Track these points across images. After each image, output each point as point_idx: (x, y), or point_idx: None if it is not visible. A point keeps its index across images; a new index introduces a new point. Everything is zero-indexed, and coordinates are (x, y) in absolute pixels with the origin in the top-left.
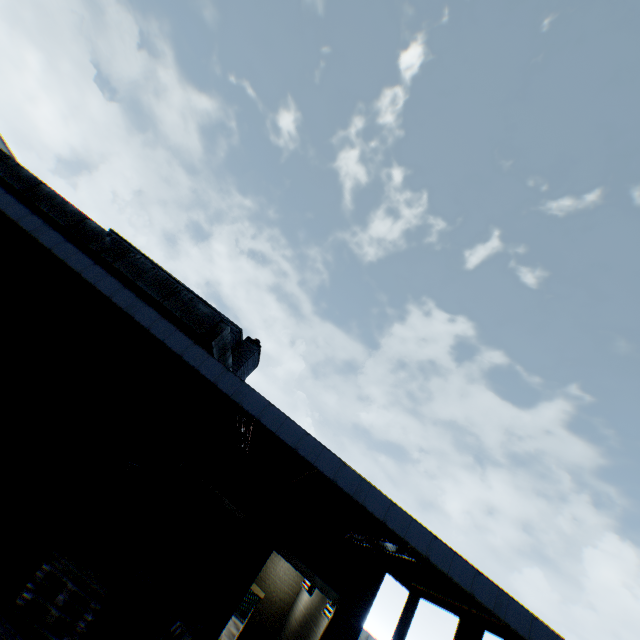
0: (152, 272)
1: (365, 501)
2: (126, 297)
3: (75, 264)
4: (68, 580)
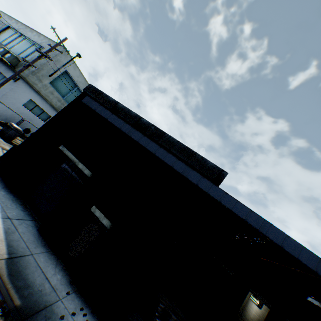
0: (178, 144)
1: None
2: (180, 165)
3: (151, 148)
4: (171, 313)
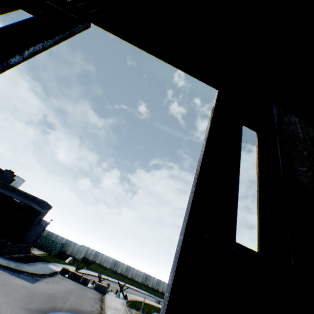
0: None
1: (1, 191)
2: None
3: None
4: None
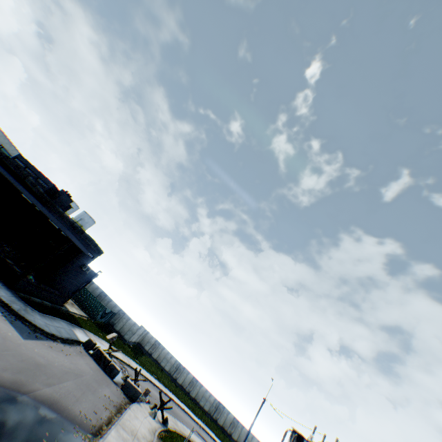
0: (15, 163)
1: (38, 205)
2: None
3: None
4: None
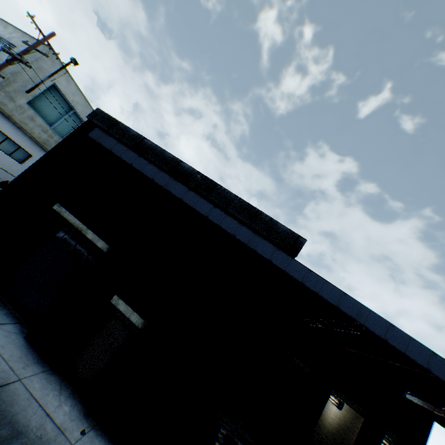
0: (236, 200)
1: None
2: (245, 233)
3: (201, 209)
4: (237, 440)
